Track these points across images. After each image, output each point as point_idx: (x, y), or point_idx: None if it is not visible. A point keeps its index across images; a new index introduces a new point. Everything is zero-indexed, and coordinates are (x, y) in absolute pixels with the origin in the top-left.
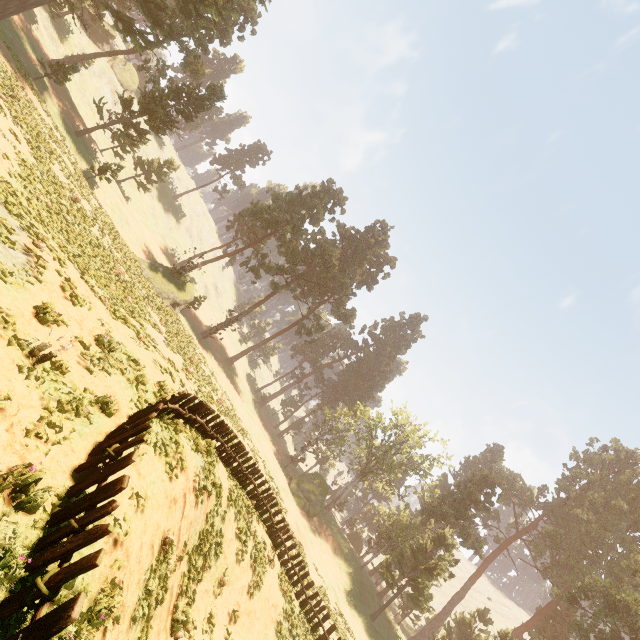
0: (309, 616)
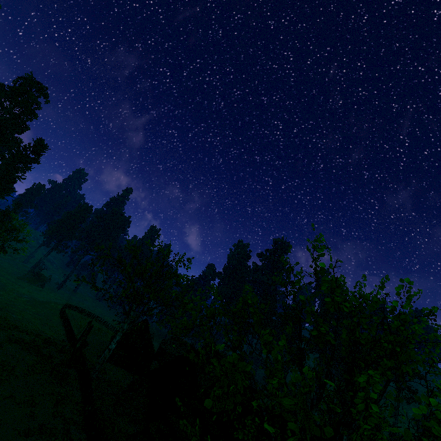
0: None
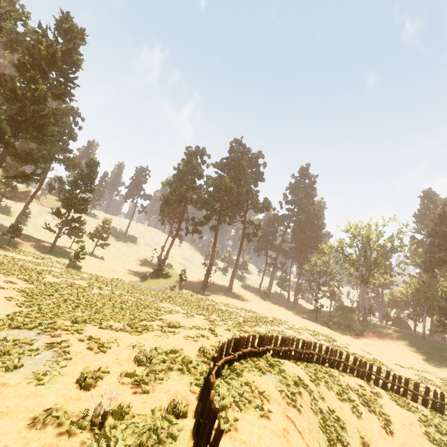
0: (437, 407)
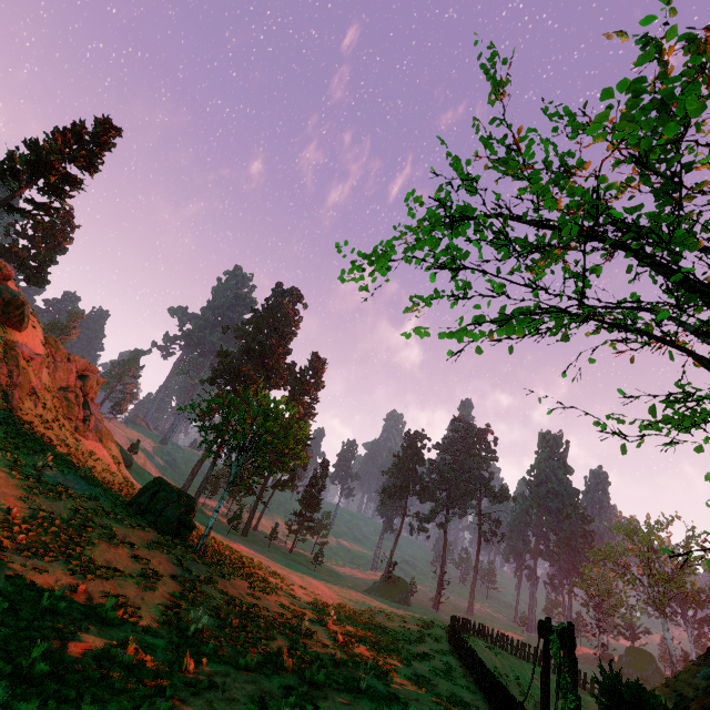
0: None
